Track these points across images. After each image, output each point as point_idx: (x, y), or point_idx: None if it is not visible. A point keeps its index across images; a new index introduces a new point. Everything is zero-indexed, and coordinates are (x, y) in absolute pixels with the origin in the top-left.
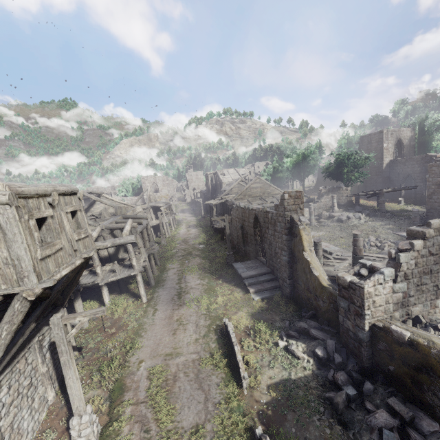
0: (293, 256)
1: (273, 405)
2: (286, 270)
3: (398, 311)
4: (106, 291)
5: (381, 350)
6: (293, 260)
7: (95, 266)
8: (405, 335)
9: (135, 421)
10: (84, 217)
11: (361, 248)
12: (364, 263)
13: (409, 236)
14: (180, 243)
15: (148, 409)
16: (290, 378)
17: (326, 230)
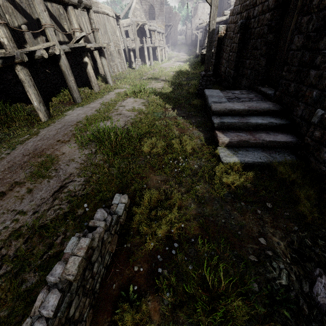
0: None
1: None
2: None
3: None
4: None
5: None
6: None
7: None
8: None
9: None
10: None
11: None
12: None
13: None
14: (154, 70)
15: None
16: None
17: None
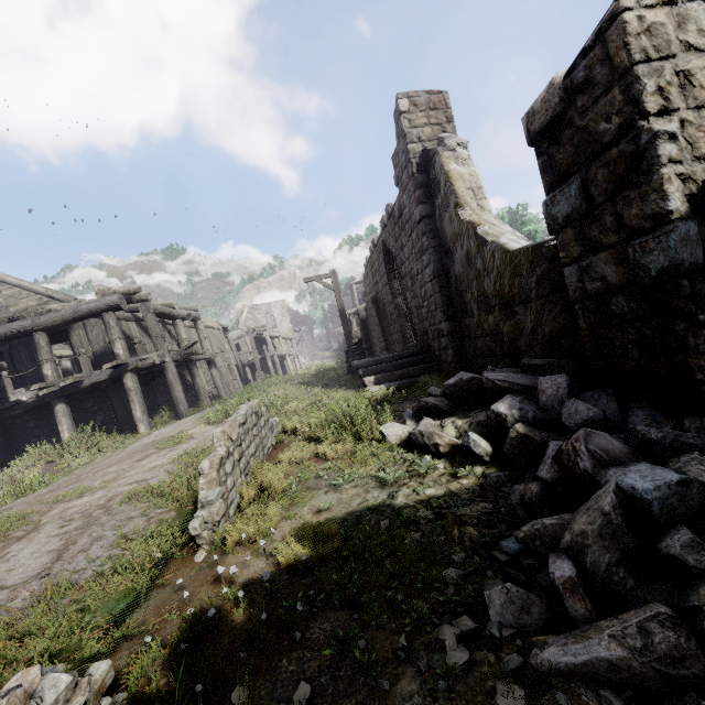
0: (445, 253)
1: (270, 591)
2: (437, 300)
3: None
4: (66, 416)
5: None
6: (447, 262)
7: (42, 361)
8: None
9: None
10: None
11: None
12: None
13: None
14: None
15: None
16: (389, 504)
17: None
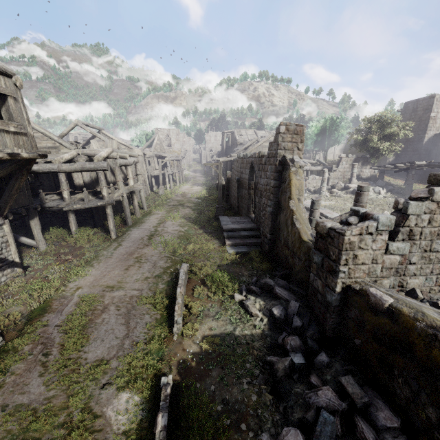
0: (279, 206)
1: (200, 357)
2: (268, 223)
3: (389, 279)
4: (74, 219)
5: (350, 319)
6: (278, 212)
7: (62, 190)
8: (385, 300)
9: (38, 342)
10: (22, 111)
11: (364, 205)
12: (357, 210)
13: (430, 184)
14: (177, 195)
15: (59, 333)
16: (233, 333)
17: (336, 200)
